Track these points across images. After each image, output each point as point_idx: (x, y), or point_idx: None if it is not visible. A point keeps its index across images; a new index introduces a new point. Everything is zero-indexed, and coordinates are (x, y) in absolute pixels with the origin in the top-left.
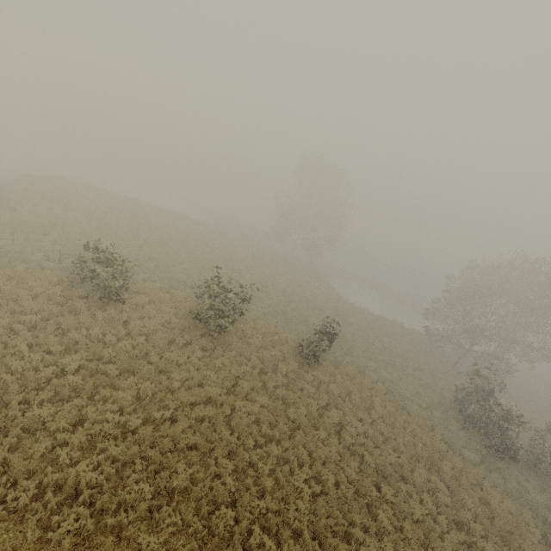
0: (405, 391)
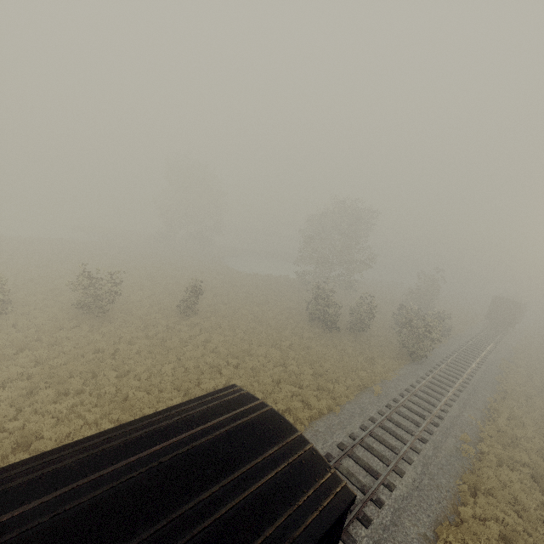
0: (270, 314)
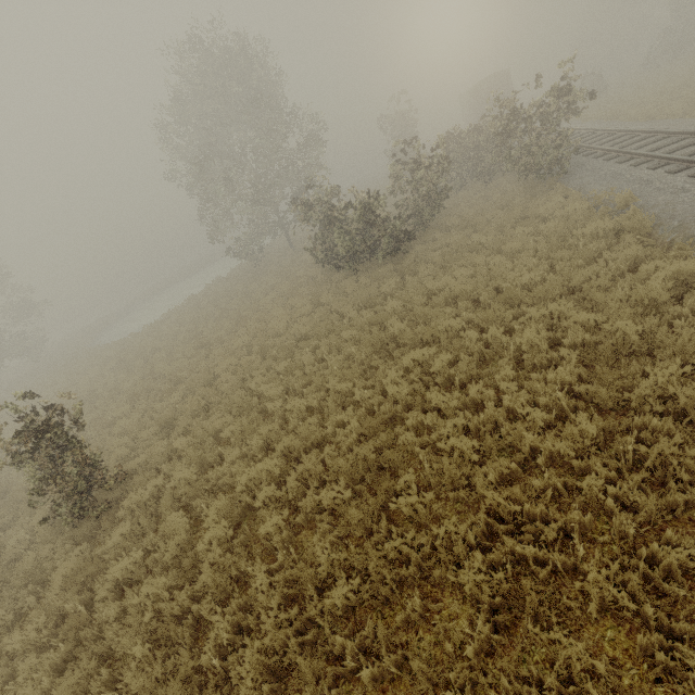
0: (278, 323)
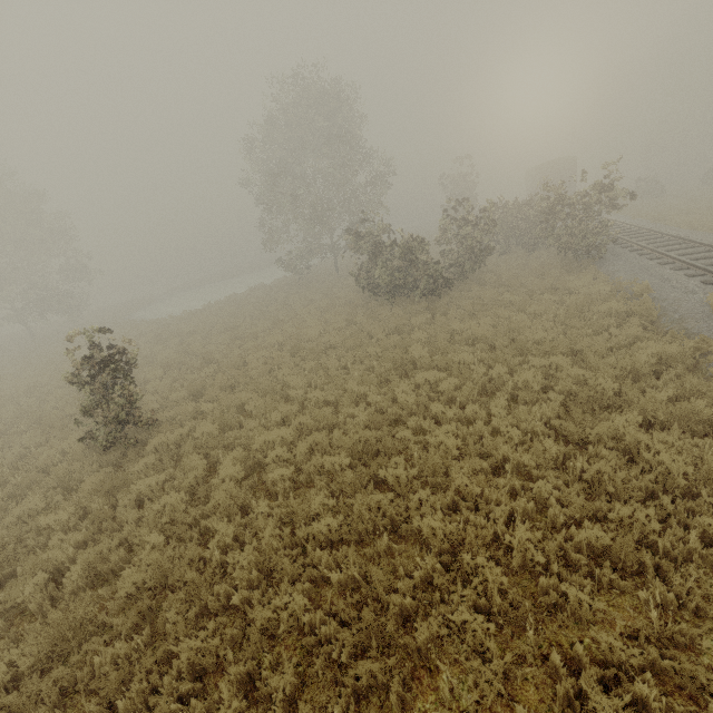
0: (312, 331)
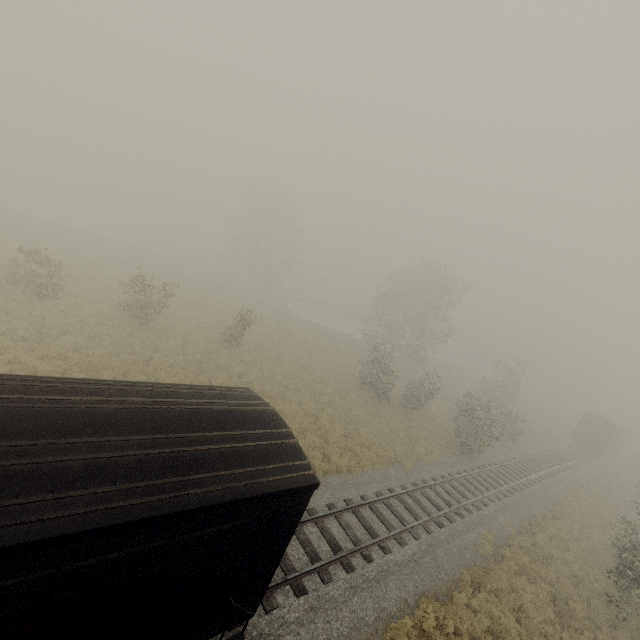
0: (318, 366)
